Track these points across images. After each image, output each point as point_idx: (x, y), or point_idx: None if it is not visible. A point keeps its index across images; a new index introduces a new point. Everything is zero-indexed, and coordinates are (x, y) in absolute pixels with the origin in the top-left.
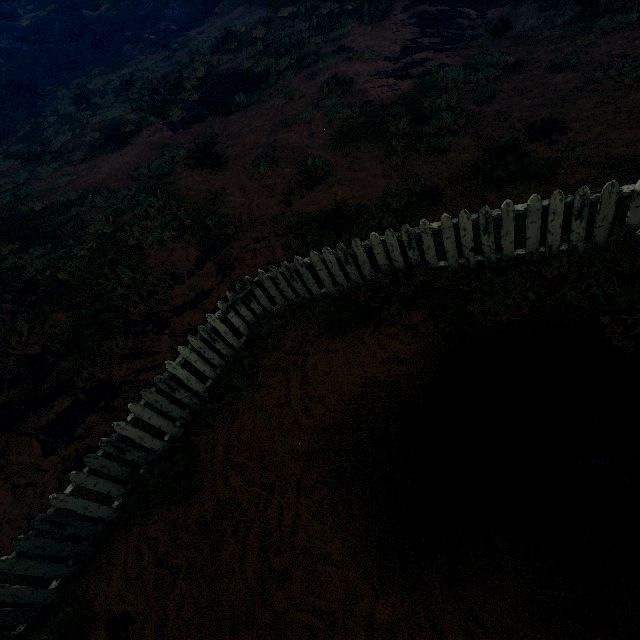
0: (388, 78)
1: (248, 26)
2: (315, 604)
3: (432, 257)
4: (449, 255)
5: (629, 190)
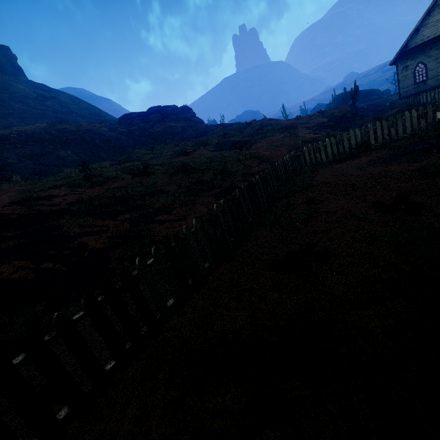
0: (310, 134)
1: (232, 132)
2: (396, 170)
3: (372, 140)
4: (379, 138)
5: (434, 107)
